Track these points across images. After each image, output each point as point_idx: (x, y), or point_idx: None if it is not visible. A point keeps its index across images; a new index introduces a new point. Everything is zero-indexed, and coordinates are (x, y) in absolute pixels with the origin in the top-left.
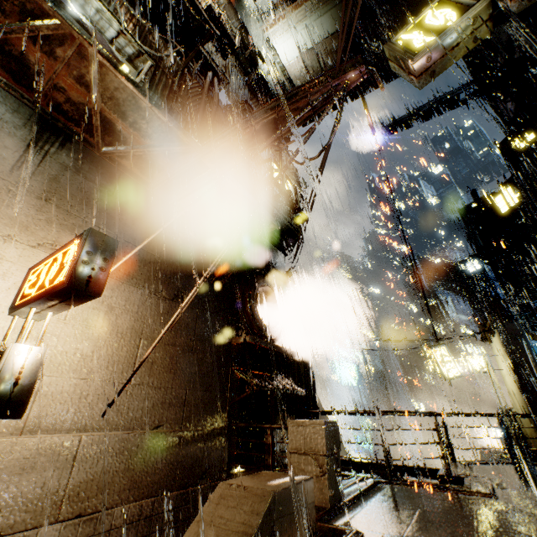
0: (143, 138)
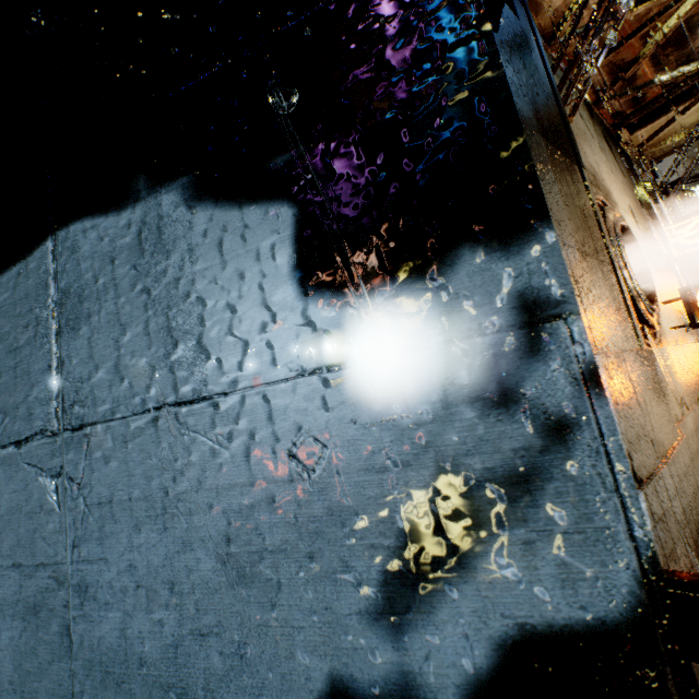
0: (653, 74)
